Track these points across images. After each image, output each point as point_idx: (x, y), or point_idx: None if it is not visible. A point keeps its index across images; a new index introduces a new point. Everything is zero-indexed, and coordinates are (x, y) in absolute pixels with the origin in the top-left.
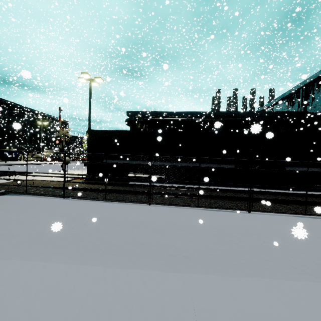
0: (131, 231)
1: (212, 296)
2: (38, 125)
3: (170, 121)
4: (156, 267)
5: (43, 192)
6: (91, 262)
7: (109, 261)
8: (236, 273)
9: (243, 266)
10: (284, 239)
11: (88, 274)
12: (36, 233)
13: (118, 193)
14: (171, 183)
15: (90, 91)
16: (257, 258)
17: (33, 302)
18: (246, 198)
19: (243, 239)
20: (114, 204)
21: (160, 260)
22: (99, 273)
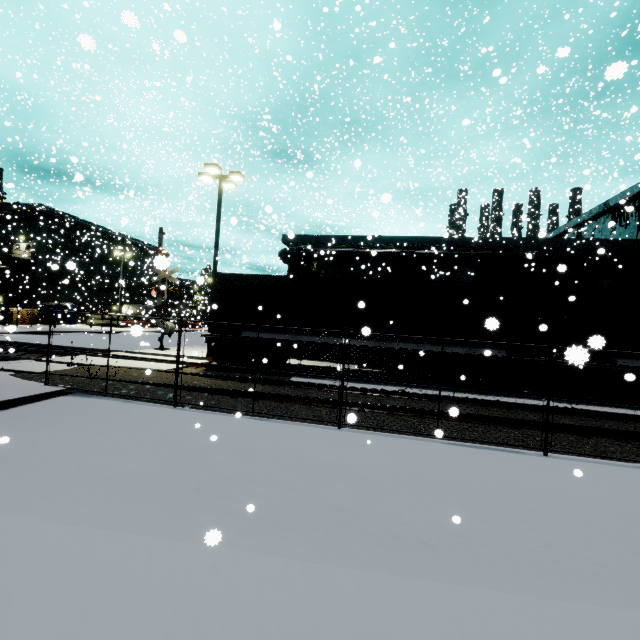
0: (313, 484)
1: (505, 637)
2: (115, 257)
3: (367, 256)
4: (371, 561)
5: (136, 393)
6: (244, 542)
7: (277, 542)
8: (534, 587)
9: (547, 572)
10: (630, 521)
11: (255, 570)
12: (136, 476)
13: (274, 400)
14: (374, 383)
15: (220, 199)
16: (574, 557)
17: (171, 619)
18: (534, 424)
19: (541, 514)
20: (270, 424)
21: (376, 546)
22: (275, 568)
